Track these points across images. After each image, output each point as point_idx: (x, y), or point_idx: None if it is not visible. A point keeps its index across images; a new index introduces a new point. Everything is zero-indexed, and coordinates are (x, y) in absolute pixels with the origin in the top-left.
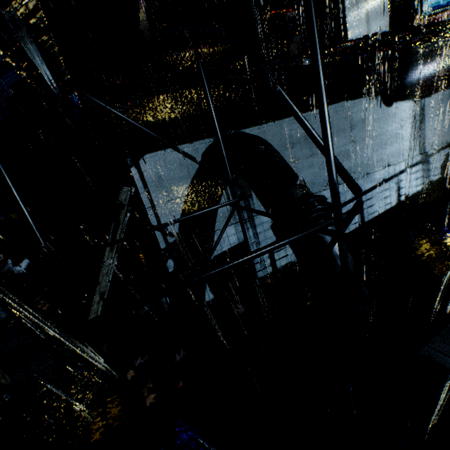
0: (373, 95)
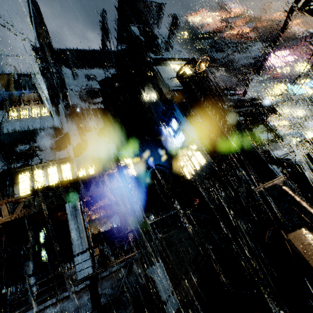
0: (279, 150)
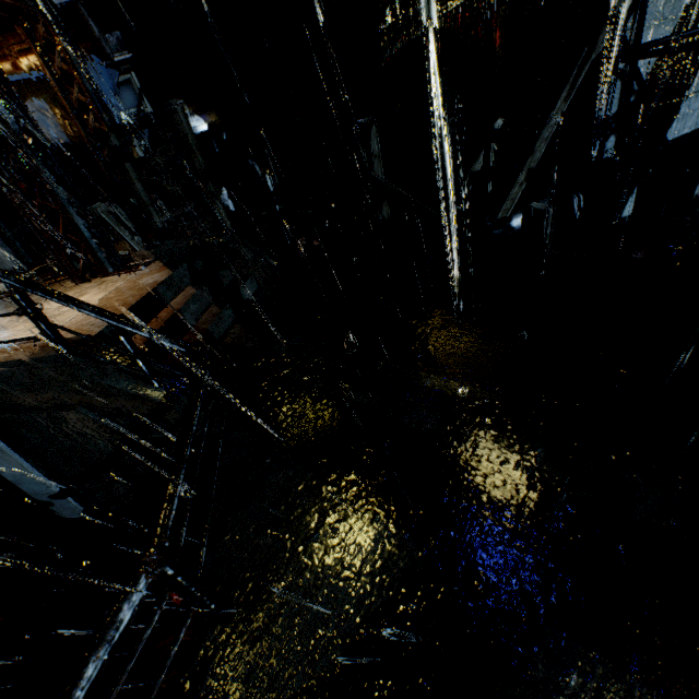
0: None
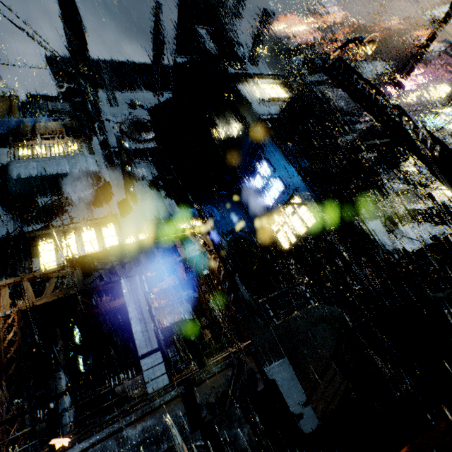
0: (420, 203)
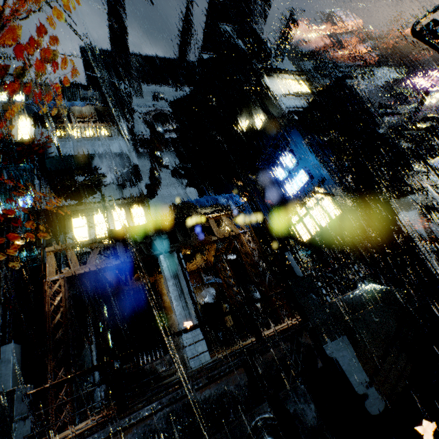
0: None
